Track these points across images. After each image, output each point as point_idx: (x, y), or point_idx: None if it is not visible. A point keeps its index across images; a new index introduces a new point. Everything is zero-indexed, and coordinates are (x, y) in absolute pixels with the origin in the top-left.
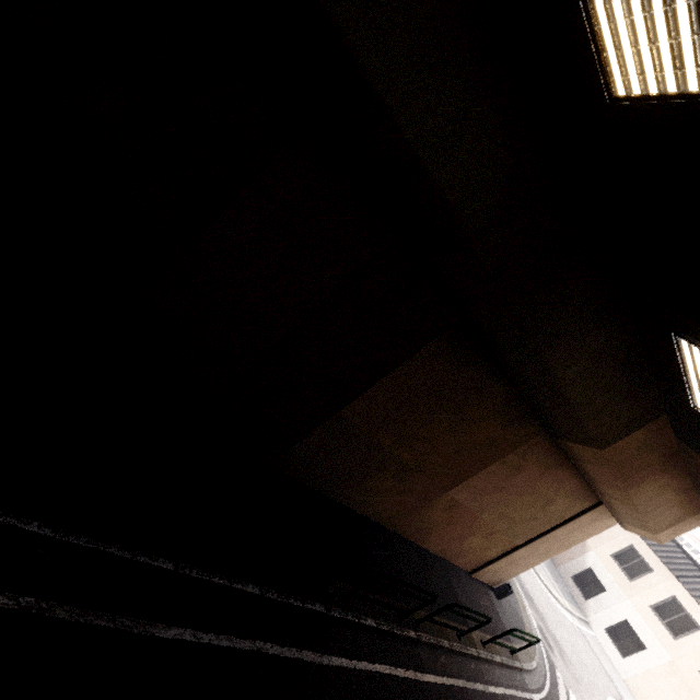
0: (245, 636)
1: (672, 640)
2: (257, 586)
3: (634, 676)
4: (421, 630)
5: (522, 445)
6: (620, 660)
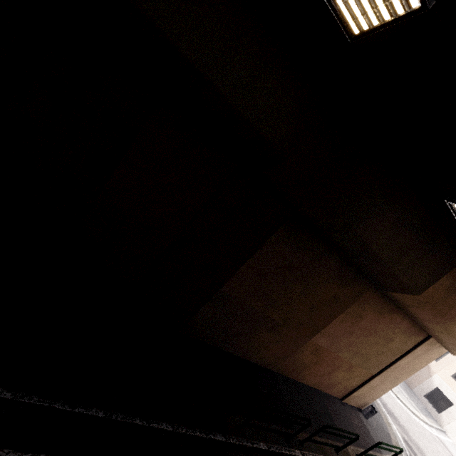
0: None
1: None
2: (170, 424)
3: None
4: (305, 449)
5: (359, 299)
6: None
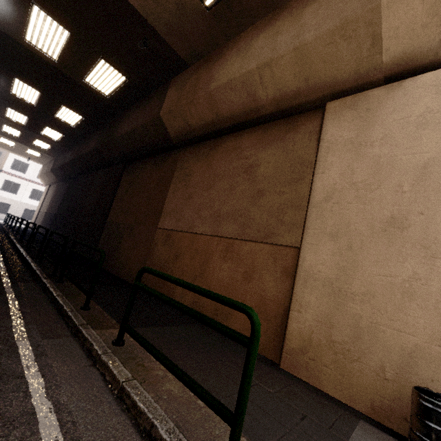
0: (1, 250)
1: None
2: (24, 251)
3: None
4: (55, 283)
5: (176, 165)
6: None
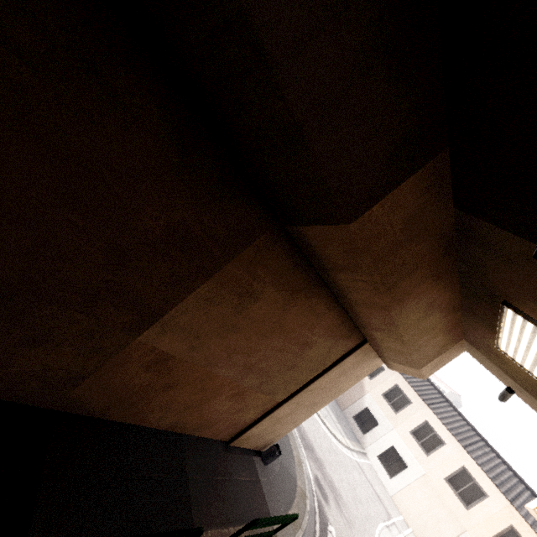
0: None
1: (425, 456)
2: None
3: (399, 492)
4: None
5: (244, 249)
6: (389, 480)
